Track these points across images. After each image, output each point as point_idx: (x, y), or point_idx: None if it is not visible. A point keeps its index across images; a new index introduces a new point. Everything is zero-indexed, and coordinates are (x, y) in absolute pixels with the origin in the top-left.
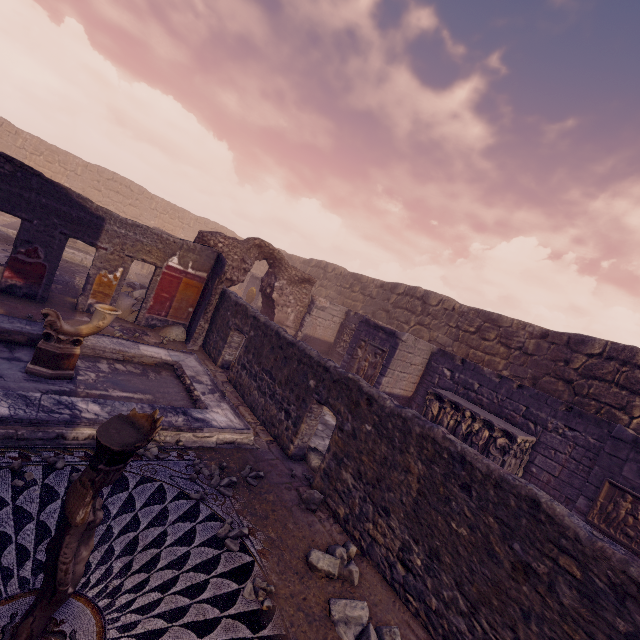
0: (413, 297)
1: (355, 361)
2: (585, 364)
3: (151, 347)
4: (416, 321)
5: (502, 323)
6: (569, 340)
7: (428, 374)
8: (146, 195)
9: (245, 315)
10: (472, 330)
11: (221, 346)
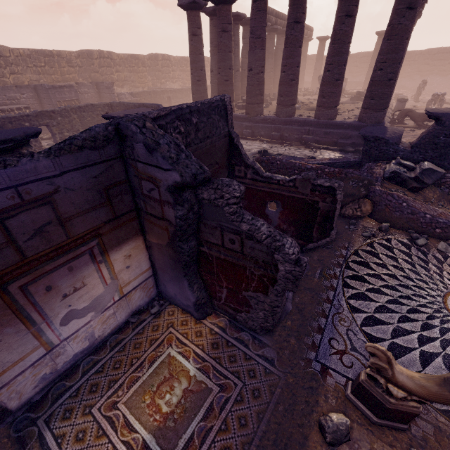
0: None
1: None
2: None
3: None
4: None
5: None
6: None
7: None
8: None
9: None
10: None
11: None
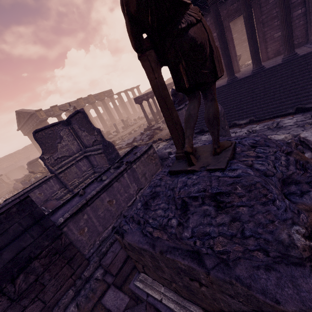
0: None
1: None
2: None
3: None
4: None
5: None
6: None
7: None
8: None
9: None
10: None
11: None
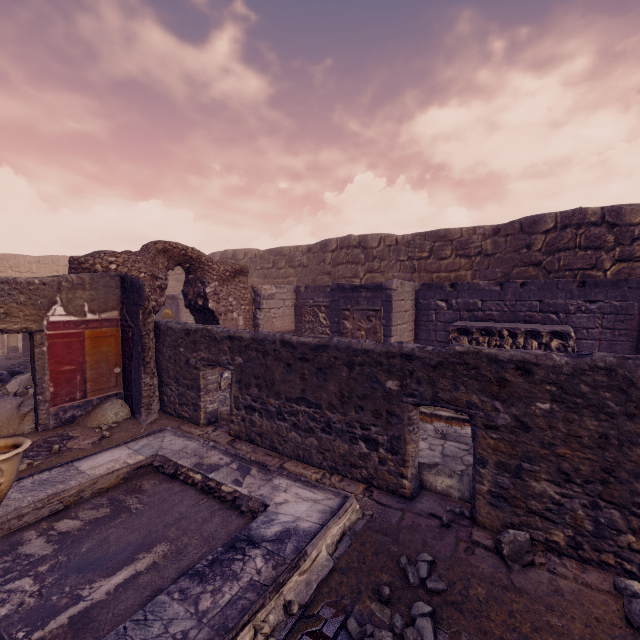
0: (350, 247)
1: (347, 336)
2: (546, 242)
3: (97, 456)
4: (364, 270)
5: (452, 236)
6: (522, 226)
7: (421, 314)
8: None
9: (212, 341)
10: (426, 255)
11: (194, 397)
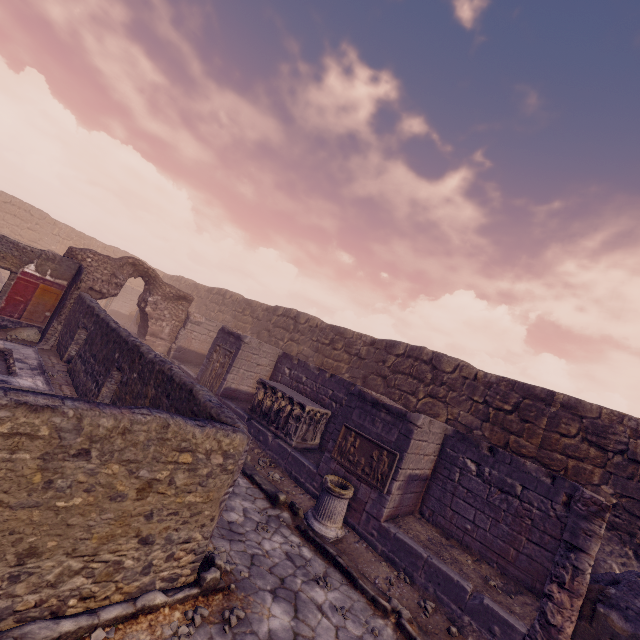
0: (288, 317)
1: (210, 363)
2: (394, 362)
3: None
4: (289, 337)
5: (347, 335)
6: (386, 345)
7: (275, 374)
8: (48, 220)
9: (92, 314)
10: (327, 342)
11: (69, 343)
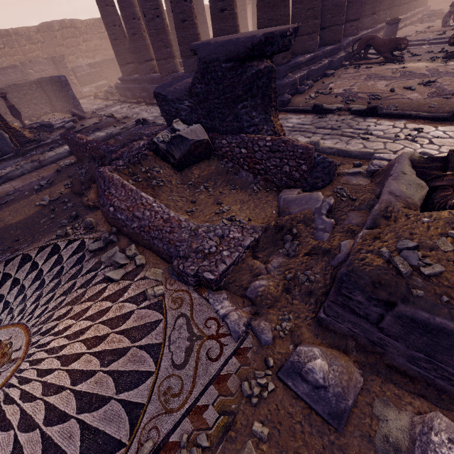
0: None
1: None
2: None
3: None
4: None
5: None
6: None
7: None
8: None
9: None
10: None
11: None
